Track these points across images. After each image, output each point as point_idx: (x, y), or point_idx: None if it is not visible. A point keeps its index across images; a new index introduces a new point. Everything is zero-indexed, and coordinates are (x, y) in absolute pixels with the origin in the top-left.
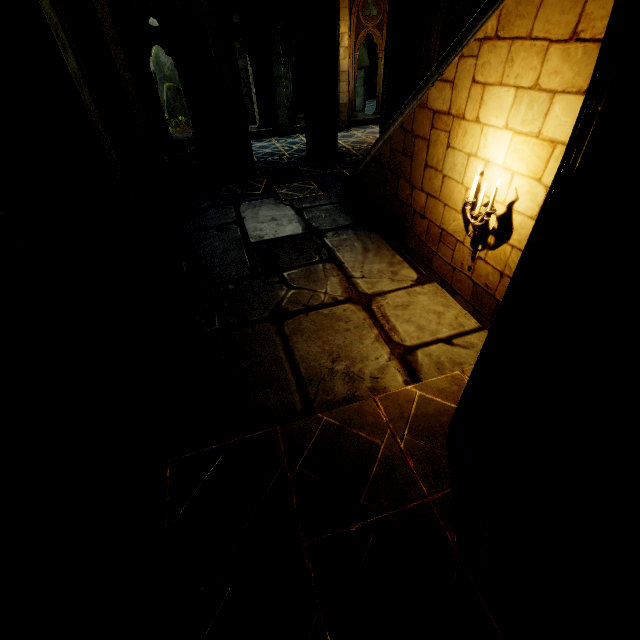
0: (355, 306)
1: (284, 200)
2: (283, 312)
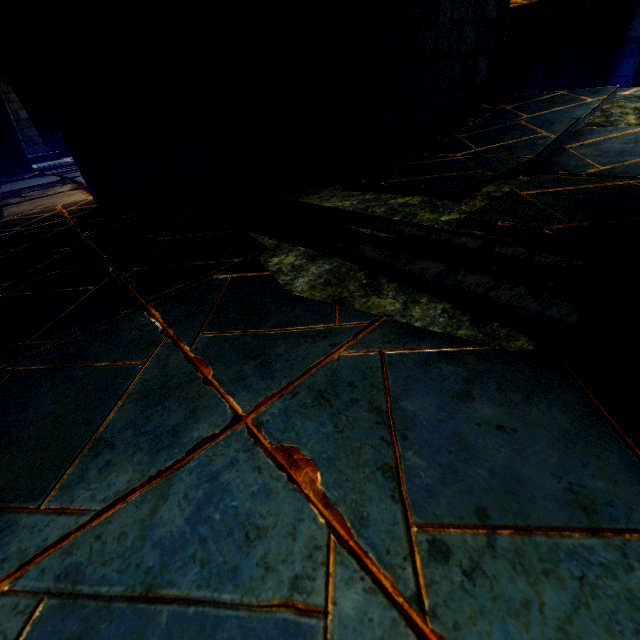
0: (76, 190)
1: (49, 174)
2: (7, 204)
